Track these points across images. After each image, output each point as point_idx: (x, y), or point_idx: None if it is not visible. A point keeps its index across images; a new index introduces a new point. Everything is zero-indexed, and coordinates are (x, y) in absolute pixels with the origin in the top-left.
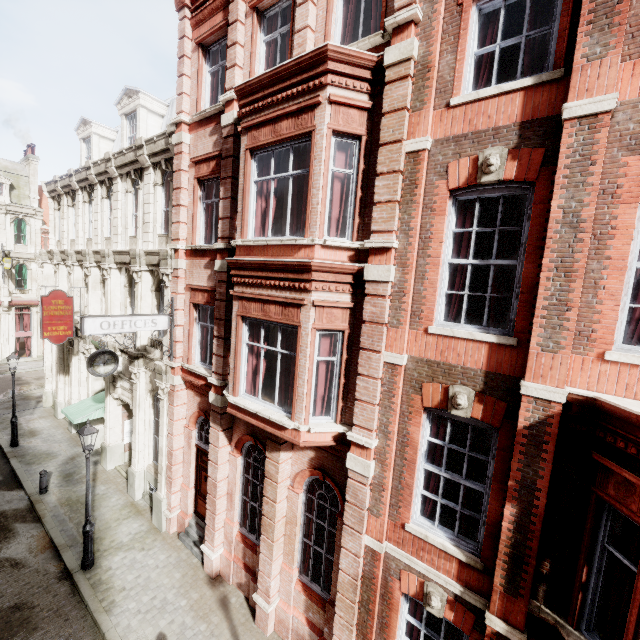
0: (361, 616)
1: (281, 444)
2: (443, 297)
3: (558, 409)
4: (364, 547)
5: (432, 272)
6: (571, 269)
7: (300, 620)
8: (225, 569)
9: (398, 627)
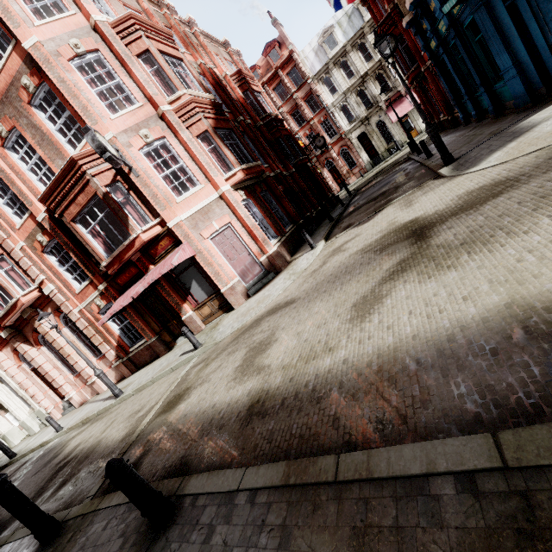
0: (102, 336)
1: (34, 317)
2: (12, 215)
3: (48, 218)
4: (79, 314)
5: (1, 210)
6: (13, 182)
7: (107, 370)
8: (83, 396)
9: (111, 326)
